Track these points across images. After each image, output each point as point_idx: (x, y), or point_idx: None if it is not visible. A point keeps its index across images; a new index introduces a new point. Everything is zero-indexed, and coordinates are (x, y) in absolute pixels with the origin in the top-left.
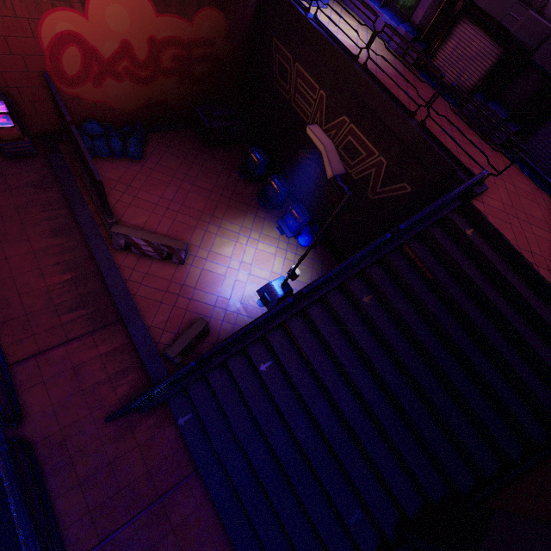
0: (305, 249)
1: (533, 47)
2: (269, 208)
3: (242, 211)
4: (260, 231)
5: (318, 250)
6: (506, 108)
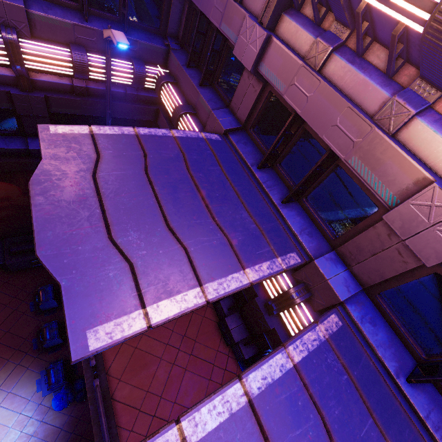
0: (59, 411)
1: (246, 296)
2: (40, 352)
3: (3, 359)
4: (11, 388)
5: (76, 410)
6: (244, 327)
